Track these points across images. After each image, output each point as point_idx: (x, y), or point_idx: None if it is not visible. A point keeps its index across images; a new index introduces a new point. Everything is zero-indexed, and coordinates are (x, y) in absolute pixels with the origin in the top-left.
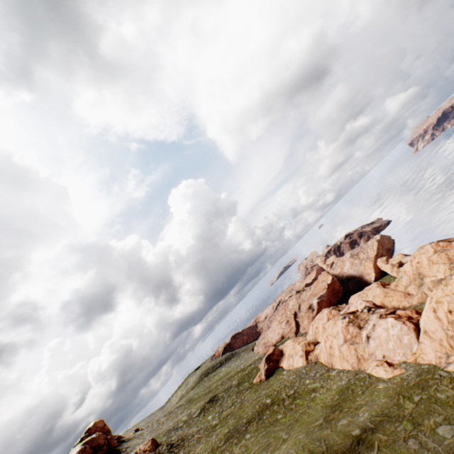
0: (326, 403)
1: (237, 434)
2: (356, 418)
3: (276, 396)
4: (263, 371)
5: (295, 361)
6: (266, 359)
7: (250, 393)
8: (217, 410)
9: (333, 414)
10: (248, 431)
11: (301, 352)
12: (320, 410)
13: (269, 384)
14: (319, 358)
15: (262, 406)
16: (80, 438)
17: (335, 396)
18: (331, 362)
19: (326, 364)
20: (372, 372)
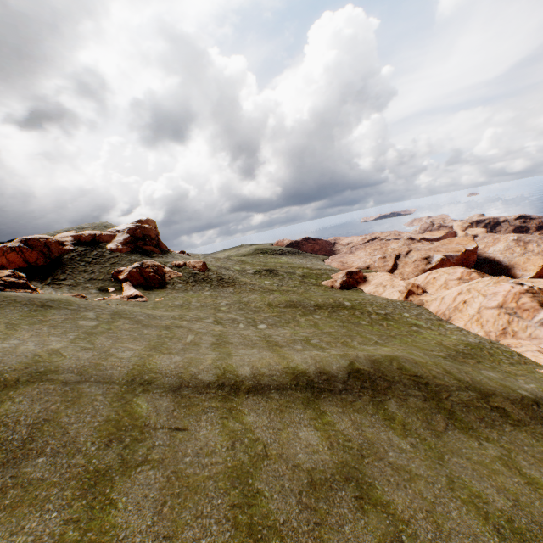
0: (445, 344)
1: (303, 309)
2: (514, 381)
3: (358, 306)
4: (339, 280)
5: (387, 292)
6: (348, 273)
7: (317, 288)
8: (275, 281)
9: (465, 359)
10: (317, 314)
11: (403, 288)
12: (436, 346)
13: (345, 294)
14: (426, 305)
15: (338, 304)
16: (130, 223)
17: (460, 346)
18: (451, 315)
19: (438, 314)
20: (526, 354)
